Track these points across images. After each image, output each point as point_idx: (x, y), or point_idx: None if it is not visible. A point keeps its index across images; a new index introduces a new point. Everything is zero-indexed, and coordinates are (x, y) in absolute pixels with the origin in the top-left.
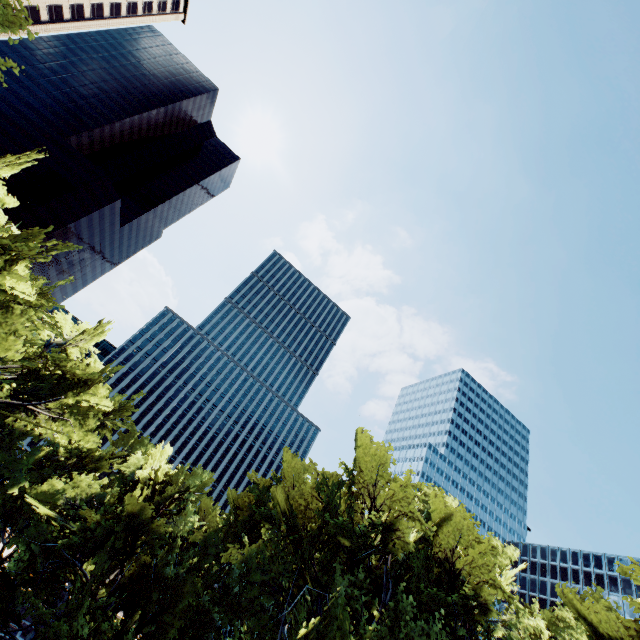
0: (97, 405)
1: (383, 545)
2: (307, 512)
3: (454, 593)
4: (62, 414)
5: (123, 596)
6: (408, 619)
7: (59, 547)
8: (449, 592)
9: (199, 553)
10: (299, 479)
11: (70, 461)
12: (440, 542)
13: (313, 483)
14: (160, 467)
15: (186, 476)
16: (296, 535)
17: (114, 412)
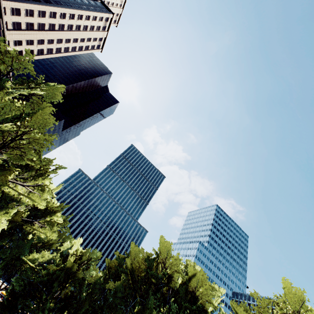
0: (56, 220)
1: (168, 283)
2: (140, 269)
3: (195, 305)
4: (45, 224)
5: (61, 304)
6: (174, 311)
7: (36, 281)
8: (193, 305)
9: (92, 288)
10: (137, 256)
11: (39, 244)
12: (191, 284)
13: (143, 257)
14: (79, 248)
15: (90, 252)
16: (135, 278)
17: (61, 223)
